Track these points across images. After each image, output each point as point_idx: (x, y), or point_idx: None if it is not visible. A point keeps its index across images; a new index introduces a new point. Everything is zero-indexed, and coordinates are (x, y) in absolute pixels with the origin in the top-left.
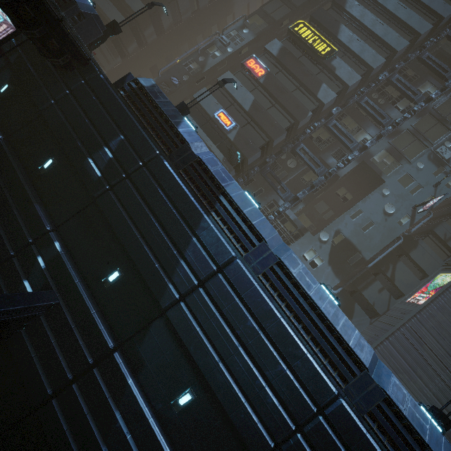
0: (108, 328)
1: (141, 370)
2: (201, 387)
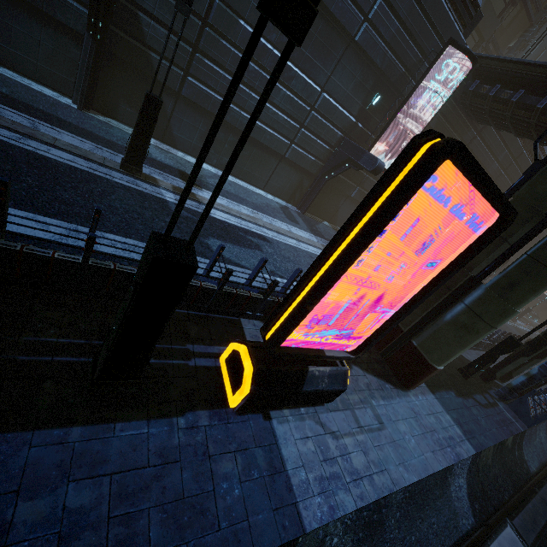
0: None
1: None
2: None
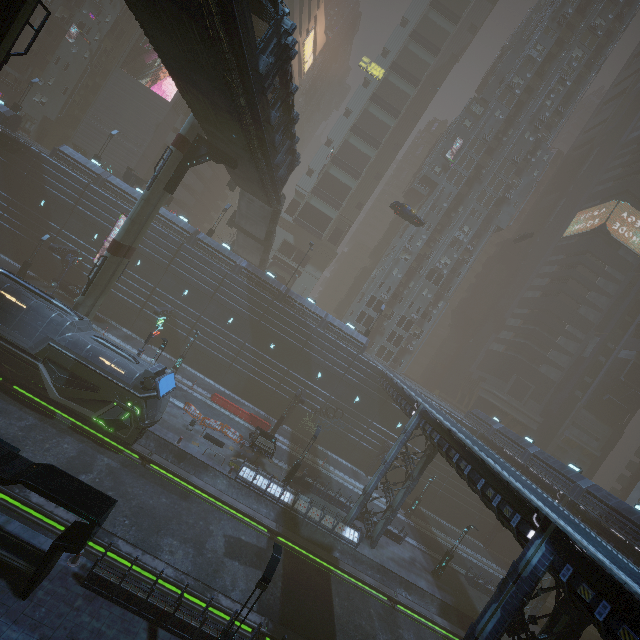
0: None
1: None
2: None
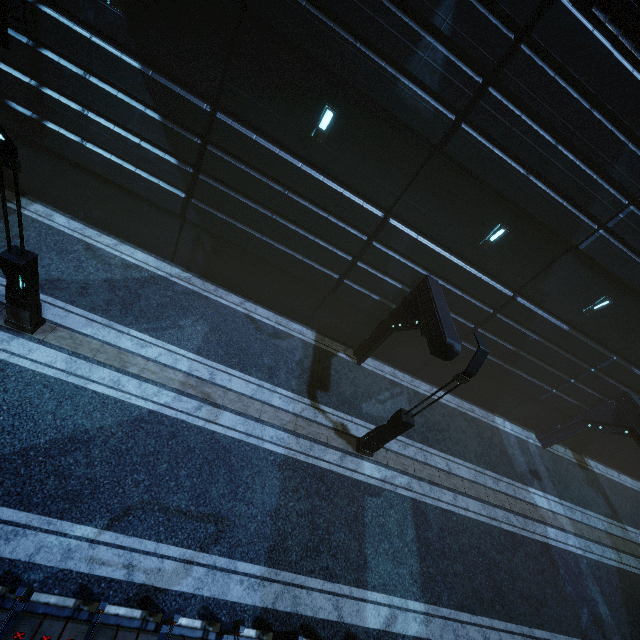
0: (497, 282)
1: (545, 300)
2: (618, 293)
